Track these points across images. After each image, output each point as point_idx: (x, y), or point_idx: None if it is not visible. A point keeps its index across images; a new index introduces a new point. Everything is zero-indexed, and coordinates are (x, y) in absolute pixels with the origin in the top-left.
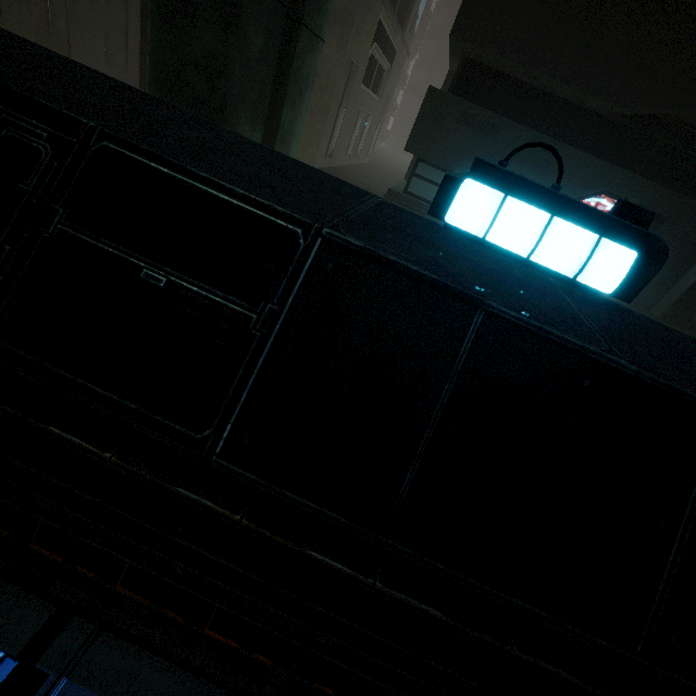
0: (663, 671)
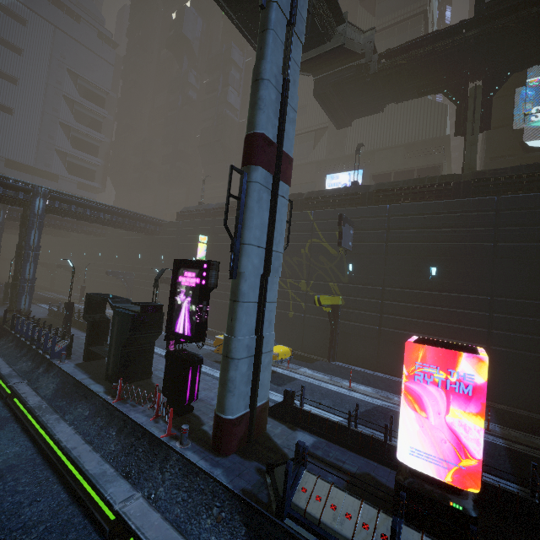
0: None
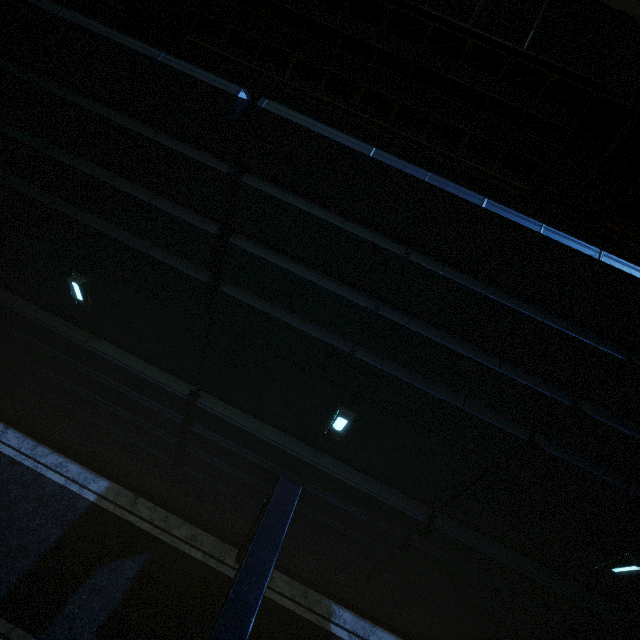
0: (476, 31)
